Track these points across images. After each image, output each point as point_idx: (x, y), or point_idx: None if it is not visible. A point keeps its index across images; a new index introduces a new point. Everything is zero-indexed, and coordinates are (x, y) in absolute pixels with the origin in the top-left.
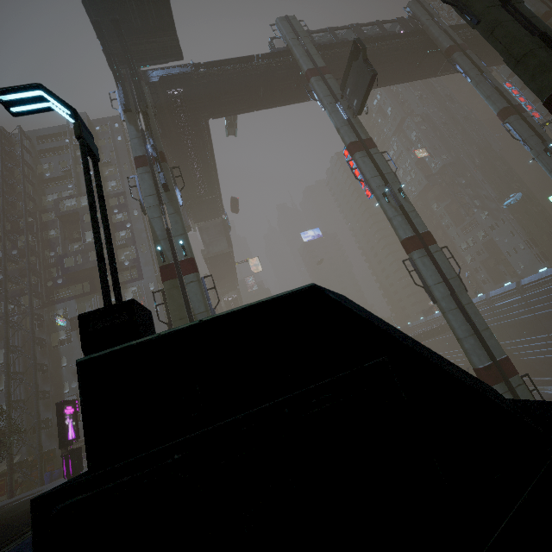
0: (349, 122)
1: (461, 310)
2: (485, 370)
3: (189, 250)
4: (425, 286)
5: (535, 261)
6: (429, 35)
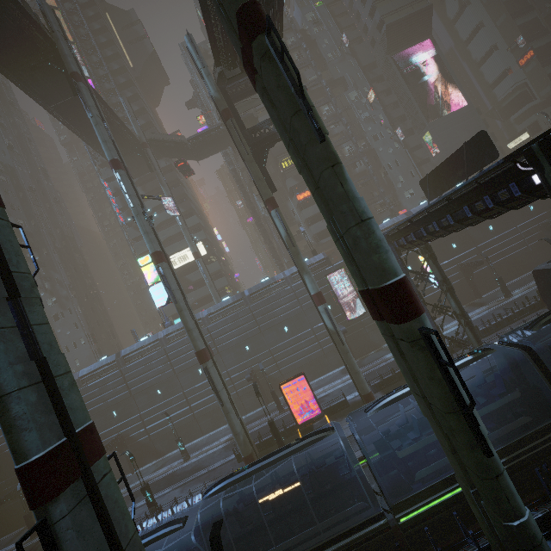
0: None
1: (22, 335)
2: (49, 460)
3: None
4: None
5: (92, 357)
6: (56, 49)
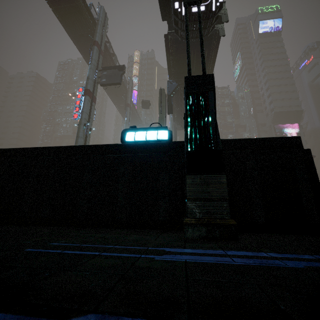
0: (95, 82)
1: None
2: None
3: None
4: None
5: None
6: (127, 93)
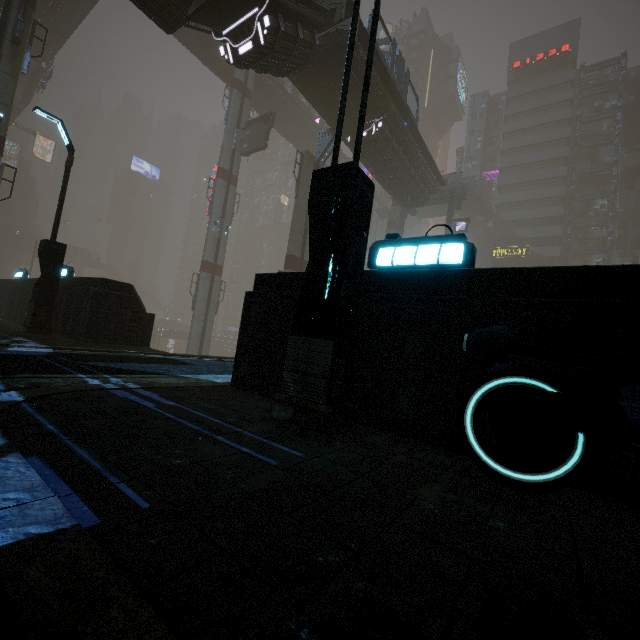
0: (233, 153)
1: (204, 323)
2: None
3: (5, 127)
4: (195, 297)
5: None
6: None
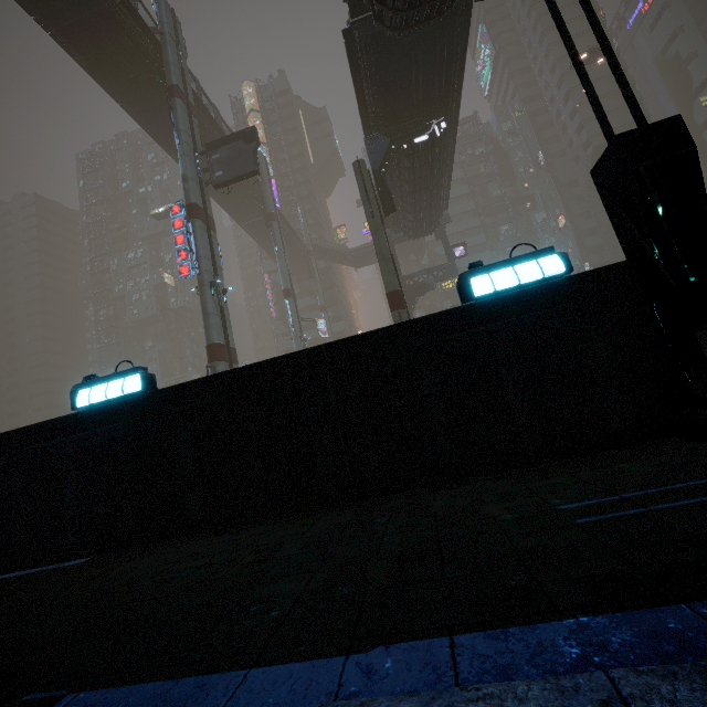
0: (201, 184)
1: None
2: None
3: None
4: None
5: None
6: (261, 189)
